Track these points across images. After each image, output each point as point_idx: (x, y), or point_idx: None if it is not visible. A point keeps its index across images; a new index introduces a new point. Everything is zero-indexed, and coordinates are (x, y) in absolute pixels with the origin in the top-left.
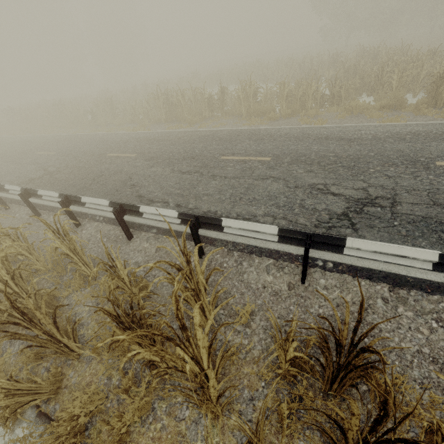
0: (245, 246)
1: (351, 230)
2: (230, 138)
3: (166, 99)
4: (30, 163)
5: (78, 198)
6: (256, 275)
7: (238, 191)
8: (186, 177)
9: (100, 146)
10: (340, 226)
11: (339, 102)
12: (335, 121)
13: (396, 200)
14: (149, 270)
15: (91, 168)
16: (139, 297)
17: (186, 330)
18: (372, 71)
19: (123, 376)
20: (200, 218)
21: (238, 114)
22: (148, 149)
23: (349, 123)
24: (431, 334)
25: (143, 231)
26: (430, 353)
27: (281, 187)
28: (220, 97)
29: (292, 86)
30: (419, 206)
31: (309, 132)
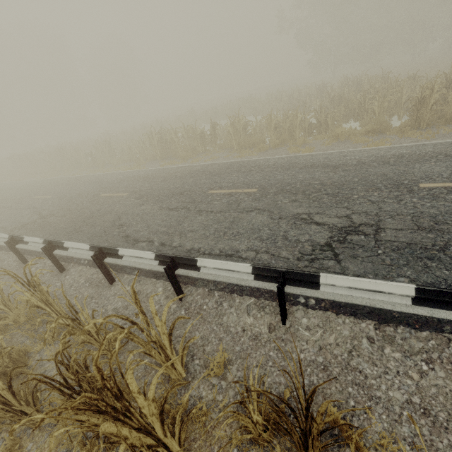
0: (226, 285)
1: (334, 262)
2: (220, 171)
3: (160, 138)
4: (26, 208)
5: (60, 243)
6: (236, 317)
7: (222, 226)
8: (173, 214)
9: (95, 187)
10: (323, 258)
11: (326, 129)
12: (322, 148)
13: (380, 227)
14: (99, 326)
15: (83, 210)
16: (93, 355)
17: (122, 399)
18: (356, 98)
19: (82, 447)
20: (176, 259)
21: (229, 147)
22: (140, 187)
23: (336, 149)
24: (421, 379)
25: (125, 273)
26: (421, 403)
27: (265, 219)
28: (211, 132)
29: (280, 117)
30: (403, 231)
31: (296, 160)
